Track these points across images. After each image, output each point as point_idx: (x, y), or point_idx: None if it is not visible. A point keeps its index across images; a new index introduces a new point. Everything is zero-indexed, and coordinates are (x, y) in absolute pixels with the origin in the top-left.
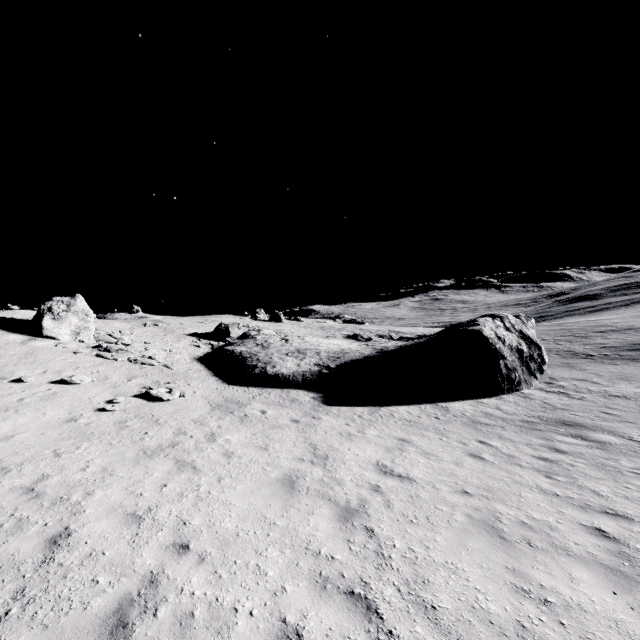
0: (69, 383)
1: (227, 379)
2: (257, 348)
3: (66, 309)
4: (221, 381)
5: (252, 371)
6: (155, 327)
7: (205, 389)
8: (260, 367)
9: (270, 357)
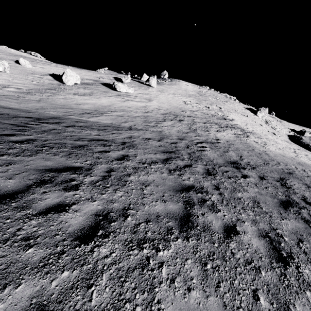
0: (261, 125)
1: (291, 141)
2: (308, 139)
3: (263, 110)
4: (289, 140)
5: (300, 142)
6: (279, 122)
7: (284, 139)
8: (303, 142)
9: (309, 142)
